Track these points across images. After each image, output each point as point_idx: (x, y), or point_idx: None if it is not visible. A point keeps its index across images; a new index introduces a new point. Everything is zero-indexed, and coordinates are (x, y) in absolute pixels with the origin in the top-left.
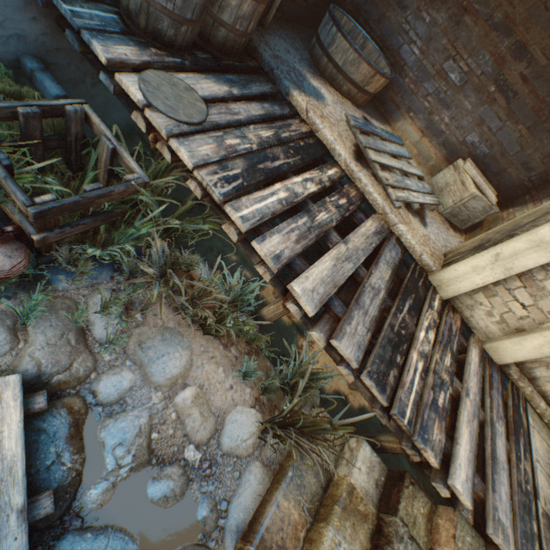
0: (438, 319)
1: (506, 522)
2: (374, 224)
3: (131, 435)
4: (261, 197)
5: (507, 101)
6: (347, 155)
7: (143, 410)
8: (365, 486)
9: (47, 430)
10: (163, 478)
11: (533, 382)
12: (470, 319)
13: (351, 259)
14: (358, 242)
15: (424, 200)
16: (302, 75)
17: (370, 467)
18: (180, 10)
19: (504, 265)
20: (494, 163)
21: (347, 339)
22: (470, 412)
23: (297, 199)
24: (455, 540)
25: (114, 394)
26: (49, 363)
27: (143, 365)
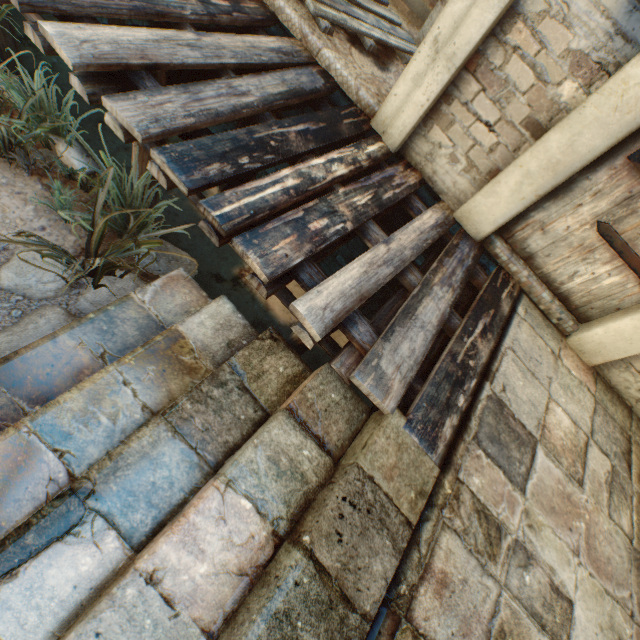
0: (369, 163)
1: (394, 375)
2: (279, 44)
3: None
4: None
5: None
6: None
7: None
8: (206, 341)
9: None
10: None
11: (531, 264)
12: (434, 178)
13: (199, 50)
14: (230, 44)
15: (384, 38)
16: None
17: (225, 325)
18: None
19: (445, 54)
20: None
21: (134, 105)
22: (381, 257)
23: None
24: (302, 389)
25: None
26: None
27: None
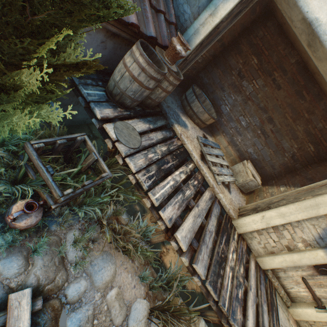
0: (237, 245)
1: None
2: (209, 194)
3: (84, 322)
4: (163, 185)
5: (265, 138)
6: (198, 157)
7: (90, 305)
8: None
9: (40, 322)
10: None
11: (278, 279)
12: (250, 244)
13: (200, 216)
14: (203, 205)
15: (230, 180)
16: (178, 114)
17: None
18: (136, 98)
19: (266, 222)
20: (259, 163)
21: (200, 263)
22: (252, 299)
23: (177, 184)
24: None
25: (76, 295)
26: (43, 277)
27: (92, 275)
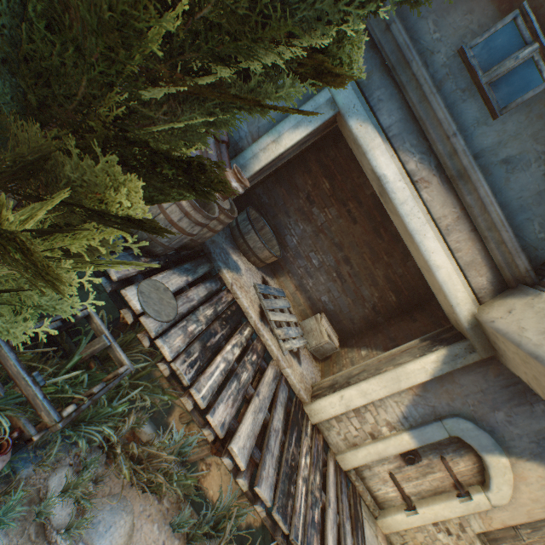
0: (311, 442)
1: None
2: (272, 371)
3: None
4: (211, 372)
5: (342, 283)
6: (256, 317)
7: None
8: None
9: None
10: None
11: (363, 480)
12: (328, 437)
13: (262, 409)
14: (265, 391)
15: (299, 344)
16: (228, 252)
17: None
18: (172, 245)
19: (346, 403)
20: (336, 316)
21: (265, 482)
22: (332, 519)
23: (230, 366)
24: None
25: None
26: None
27: (94, 543)
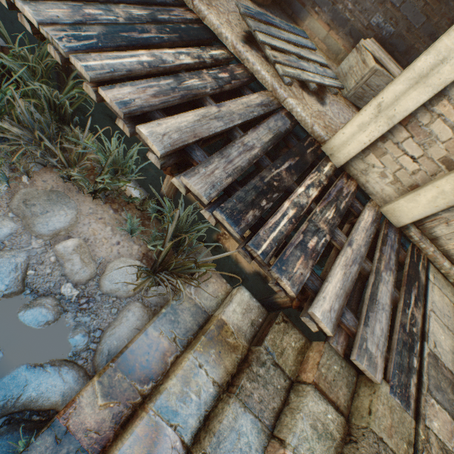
0: (327, 181)
1: (376, 353)
2: (260, 98)
3: (7, 269)
4: (117, 56)
5: None
6: (234, 38)
7: (22, 252)
8: (238, 324)
9: None
10: (36, 306)
11: (435, 243)
12: (366, 185)
13: (221, 119)
14: (236, 108)
15: (322, 81)
16: None
17: (247, 309)
18: None
19: (387, 115)
20: (401, 42)
21: (199, 177)
22: (350, 258)
23: (165, 66)
24: (318, 367)
25: None
26: None
27: (27, 218)
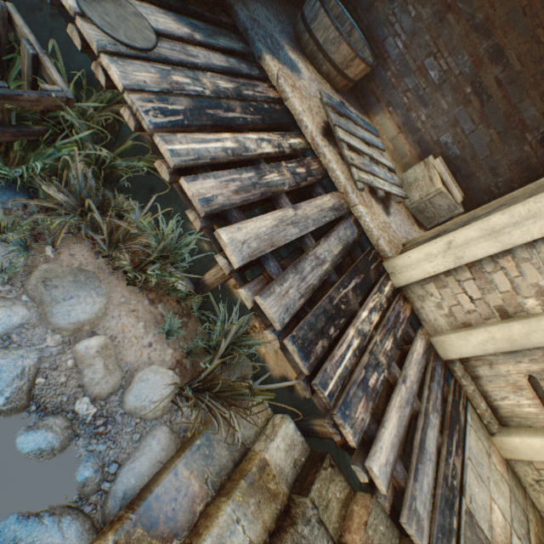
0: (386, 304)
1: (423, 514)
2: (332, 200)
3: (10, 375)
4: (203, 139)
5: (481, 104)
6: (314, 129)
7: (32, 351)
8: (281, 464)
9: None
10: (41, 428)
11: (476, 381)
12: (420, 310)
13: (297, 225)
14: (310, 212)
15: (390, 189)
16: (280, 45)
17: (291, 445)
18: None
19: (456, 254)
20: (464, 166)
21: (274, 298)
22: (404, 398)
23: (247, 154)
24: (365, 528)
25: None
26: None
27: (44, 304)
